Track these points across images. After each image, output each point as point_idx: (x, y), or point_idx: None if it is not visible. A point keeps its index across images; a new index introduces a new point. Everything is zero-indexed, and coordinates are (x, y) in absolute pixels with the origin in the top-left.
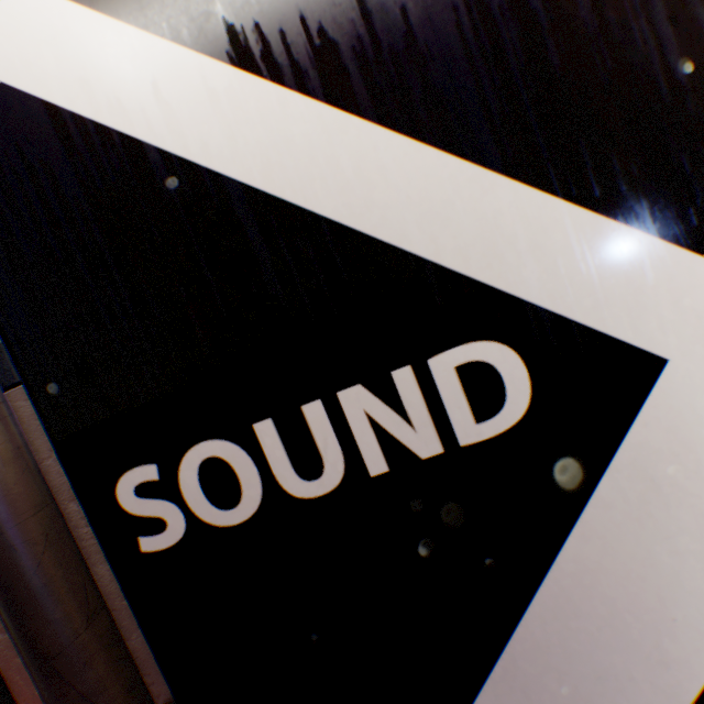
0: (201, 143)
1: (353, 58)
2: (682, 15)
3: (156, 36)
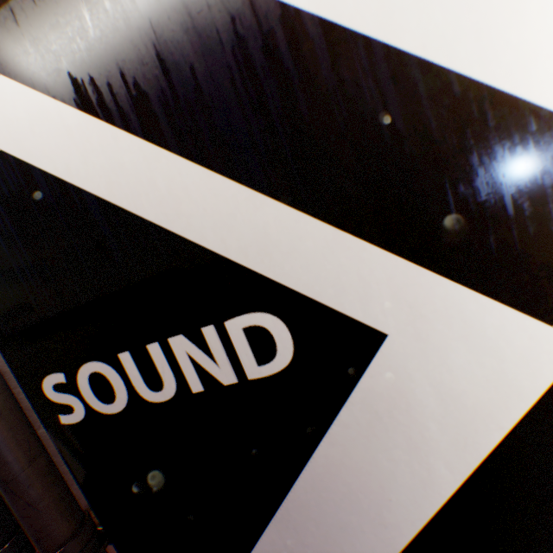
0: (66, 165)
1: (161, 105)
2: (402, 74)
3: (28, 86)
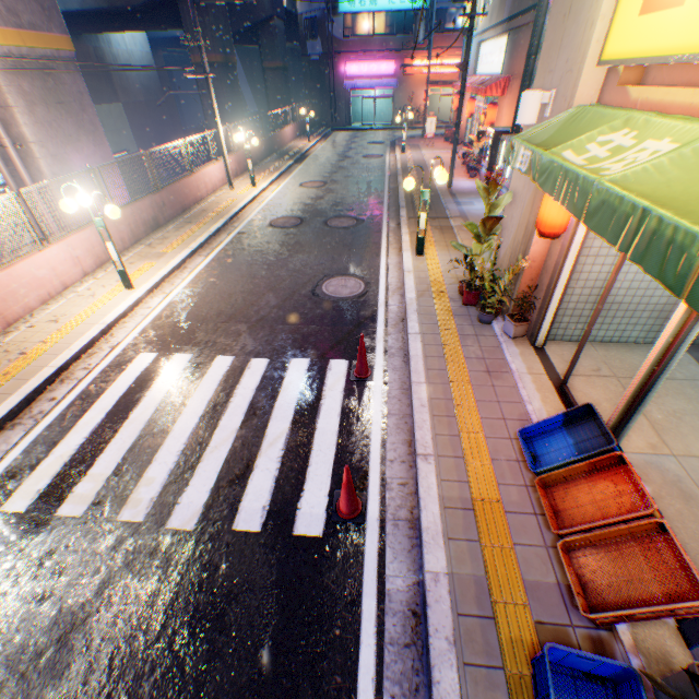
0: None
1: None
2: None
3: None
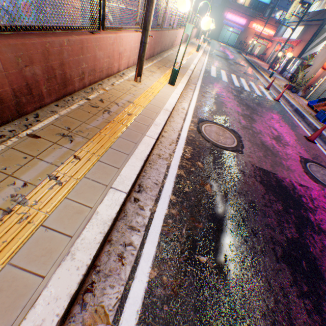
0: None
1: None
2: None
3: None
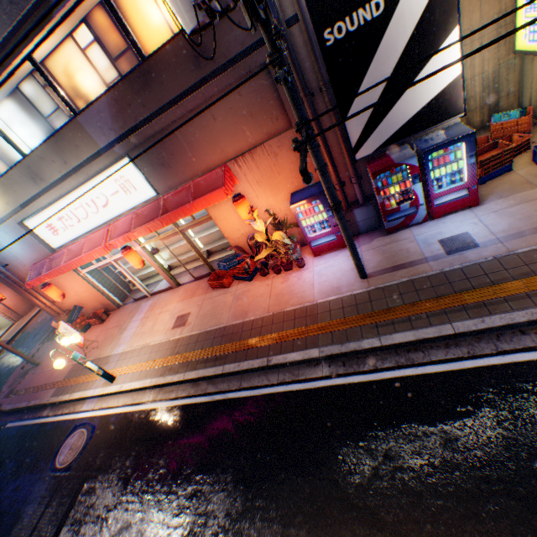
0: None
1: None
2: None
3: None
